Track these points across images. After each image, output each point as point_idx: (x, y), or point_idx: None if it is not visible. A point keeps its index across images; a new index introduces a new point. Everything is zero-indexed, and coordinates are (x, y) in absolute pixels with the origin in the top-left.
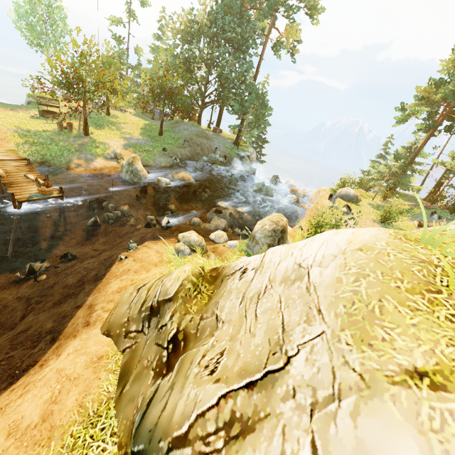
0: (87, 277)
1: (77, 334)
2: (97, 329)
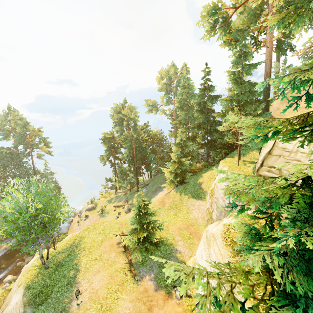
0: None
1: None
2: None
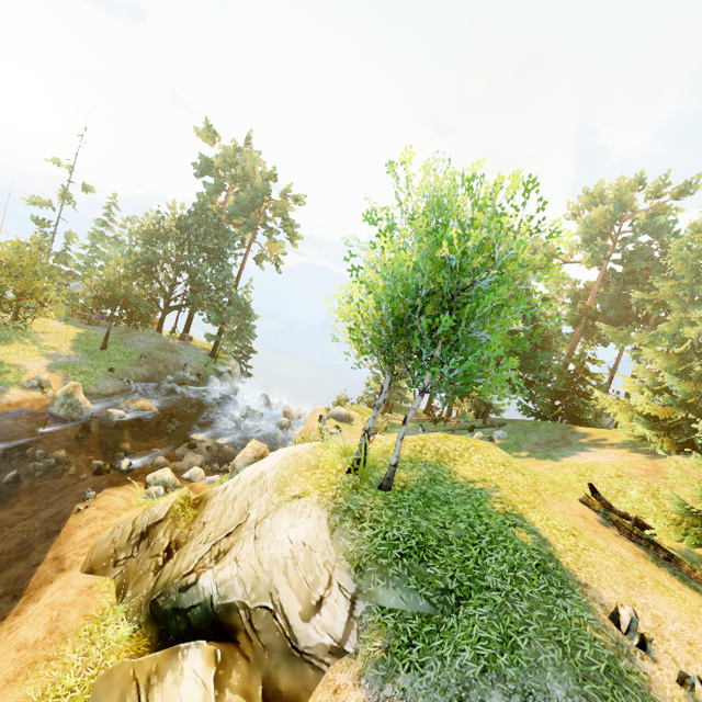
0: (31, 539)
1: (54, 579)
2: (77, 571)
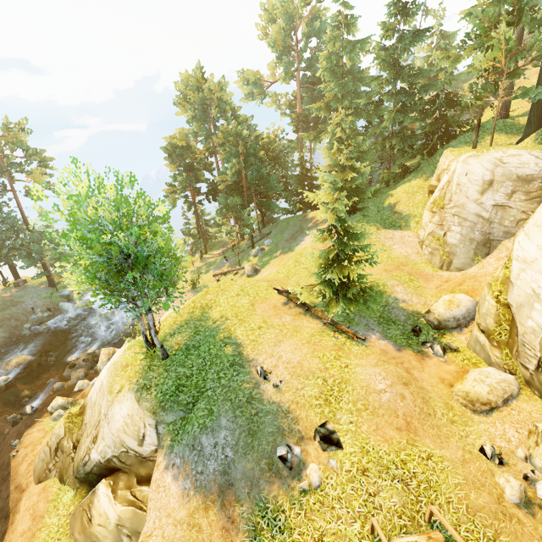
0: None
1: (21, 498)
2: (32, 486)
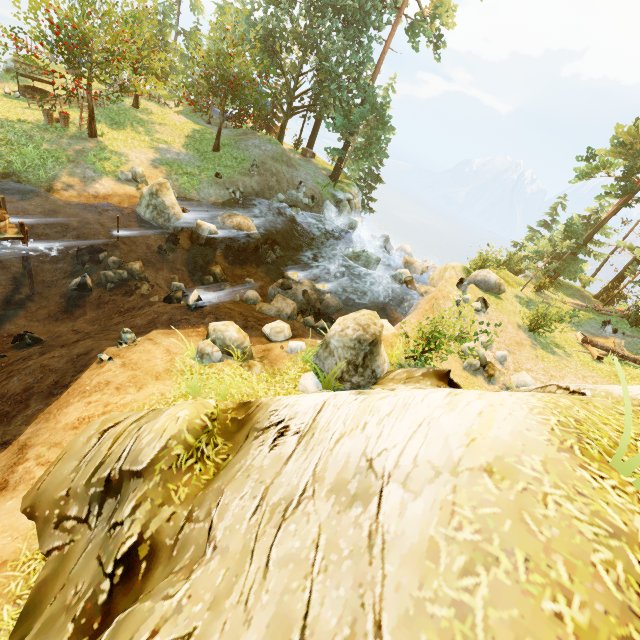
0: (39, 385)
1: None
2: (17, 500)
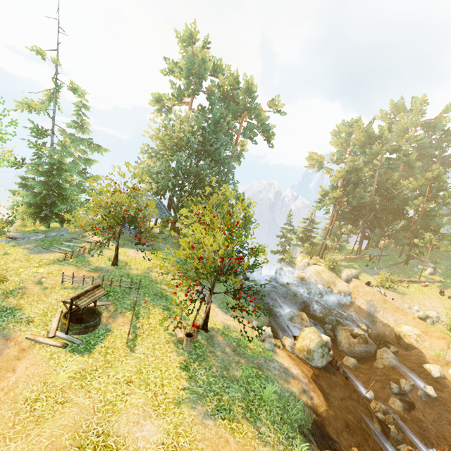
0: None
1: None
2: None
